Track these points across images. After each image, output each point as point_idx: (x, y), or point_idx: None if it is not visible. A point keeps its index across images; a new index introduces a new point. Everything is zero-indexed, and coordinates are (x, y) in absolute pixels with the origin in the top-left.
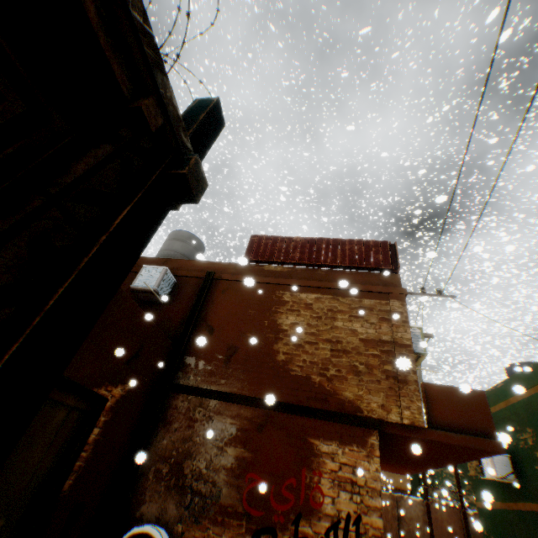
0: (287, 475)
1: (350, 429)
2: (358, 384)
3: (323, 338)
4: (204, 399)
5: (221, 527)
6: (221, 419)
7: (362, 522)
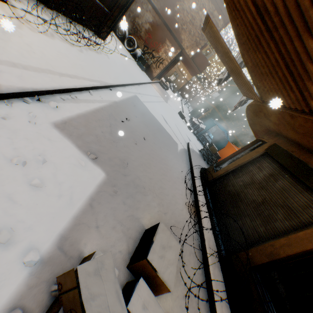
0: (157, 42)
1: (176, 45)
2: (187, 37)
3: (191, 14)
4: (148, 4)
5: (138, 40)
6: (150, 15)
7: (164, 61)
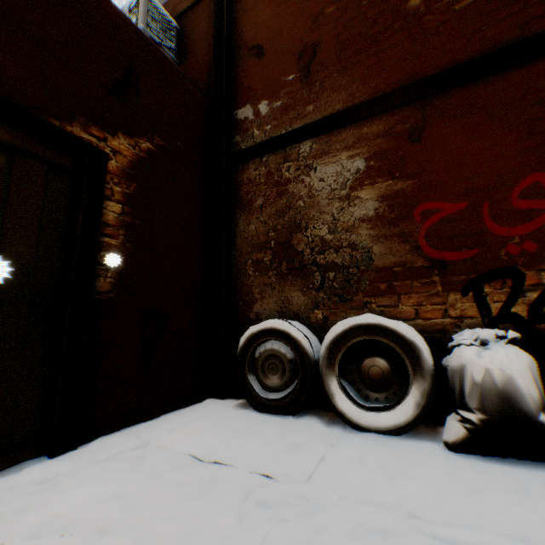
0: (514, 180)
1: None
2: None
3: None
4: (289, 149)
5: (391, 298)
6: (329, 160)
7: None
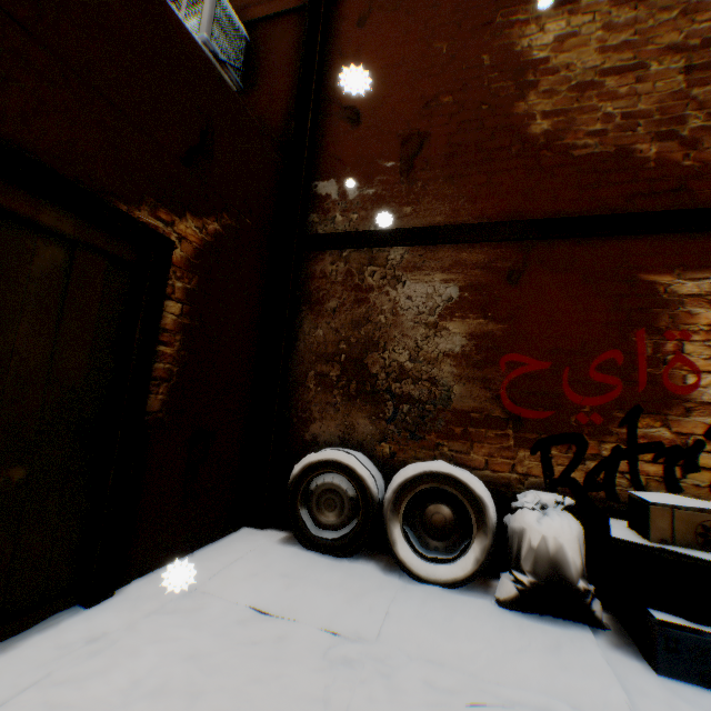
0: (595, 350)
1: None
2: None
3: (657, 48)
4: (376, 251)
5: (464, 444)
6: (421, 277)
7: None
